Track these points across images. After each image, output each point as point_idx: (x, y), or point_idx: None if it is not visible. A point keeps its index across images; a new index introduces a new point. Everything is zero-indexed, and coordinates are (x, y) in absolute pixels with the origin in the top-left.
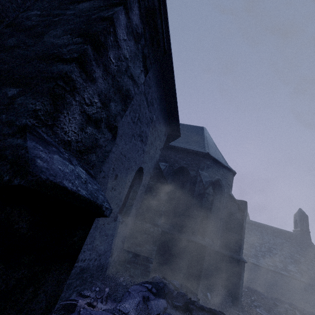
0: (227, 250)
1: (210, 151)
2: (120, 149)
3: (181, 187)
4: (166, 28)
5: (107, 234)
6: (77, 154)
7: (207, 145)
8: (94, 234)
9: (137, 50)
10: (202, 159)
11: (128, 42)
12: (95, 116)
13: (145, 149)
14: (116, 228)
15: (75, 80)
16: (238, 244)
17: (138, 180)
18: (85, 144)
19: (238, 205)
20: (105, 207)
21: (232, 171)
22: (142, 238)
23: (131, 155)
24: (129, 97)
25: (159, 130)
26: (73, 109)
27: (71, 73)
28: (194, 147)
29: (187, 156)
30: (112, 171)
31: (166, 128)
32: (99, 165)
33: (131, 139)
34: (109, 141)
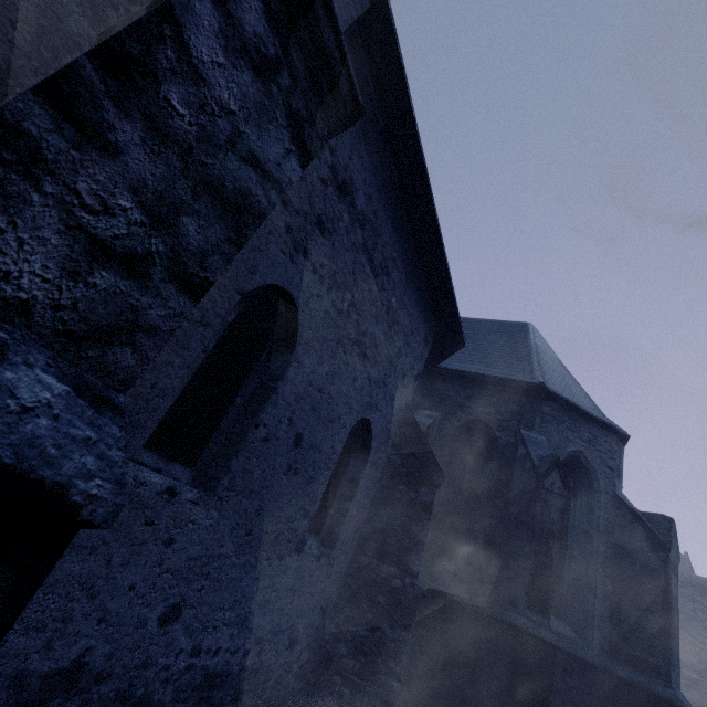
0: (625, 664)
1: (548, 381)
2: (308, 374)
3: (477, 472)
4: (406, 103)
5: (277, 584)
6: (60, 343)
7: (540, 365)
8: (242, 582)
9: (267, 97)
10: (526, 399)
11: (231, 71)
12: (124, 245)
13: (374, 376)
14: (304, 572)
15: (38, 140)
16: (662, 649)
17: (359, 452)
18: (92, 317)
19: (646, 529)
20: (85, 493)
21: (615, 431)
22: (374, 605)
23: (337, 389)
24: (251, 212)
25: (408, 330)
26: (33, 215)
27: (19, 118)
28: (504, 372)
29: (486, 393)
30: (289, 426)
31: (426, 327)
32: (254, 409)
33: (334, 350)
34: (280, 356)
